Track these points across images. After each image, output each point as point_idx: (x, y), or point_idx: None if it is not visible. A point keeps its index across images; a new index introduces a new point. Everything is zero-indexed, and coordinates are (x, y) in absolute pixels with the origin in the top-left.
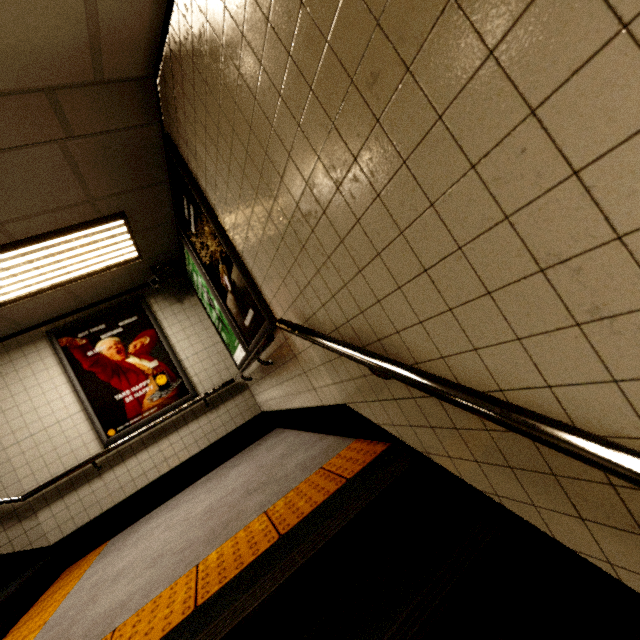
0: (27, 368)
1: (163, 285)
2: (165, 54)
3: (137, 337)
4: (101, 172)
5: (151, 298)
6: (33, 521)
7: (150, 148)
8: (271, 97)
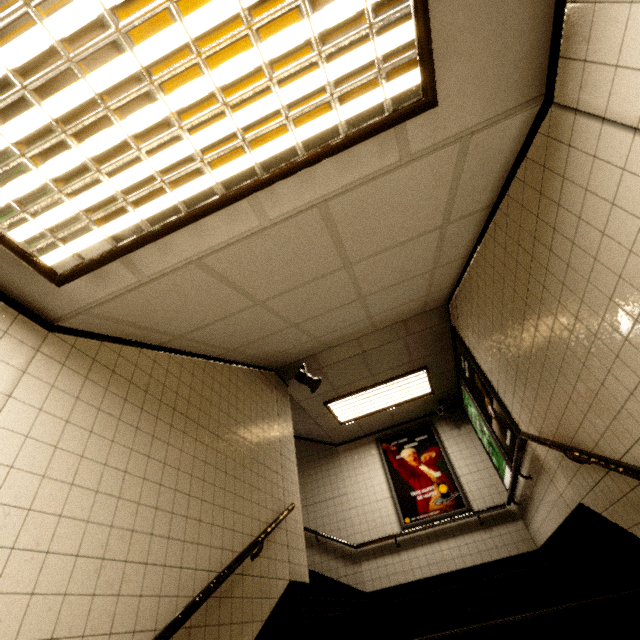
0: (364, 459)
1: (445, 414)
2: (453, 299)
3: (426, 451)
4: (418, 347)
5: (437, 423)
6: (359, 567)
7: (443, 332)
8: (498, 325)
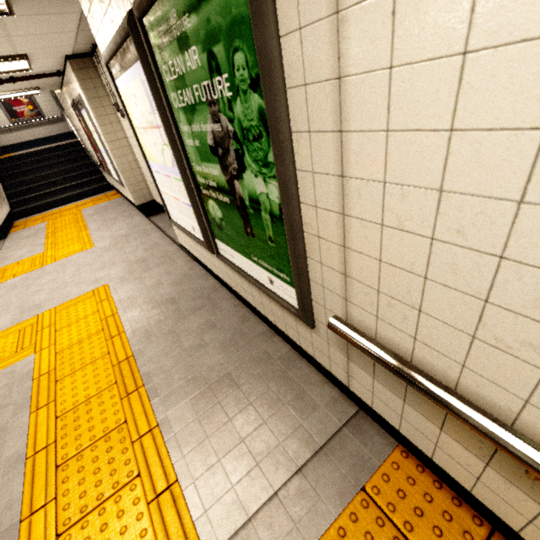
0: None
1: None
2: None
3: None
4: None
5: None
6: None
7: None
8: None
